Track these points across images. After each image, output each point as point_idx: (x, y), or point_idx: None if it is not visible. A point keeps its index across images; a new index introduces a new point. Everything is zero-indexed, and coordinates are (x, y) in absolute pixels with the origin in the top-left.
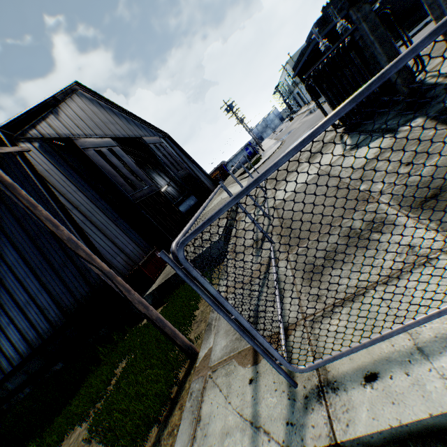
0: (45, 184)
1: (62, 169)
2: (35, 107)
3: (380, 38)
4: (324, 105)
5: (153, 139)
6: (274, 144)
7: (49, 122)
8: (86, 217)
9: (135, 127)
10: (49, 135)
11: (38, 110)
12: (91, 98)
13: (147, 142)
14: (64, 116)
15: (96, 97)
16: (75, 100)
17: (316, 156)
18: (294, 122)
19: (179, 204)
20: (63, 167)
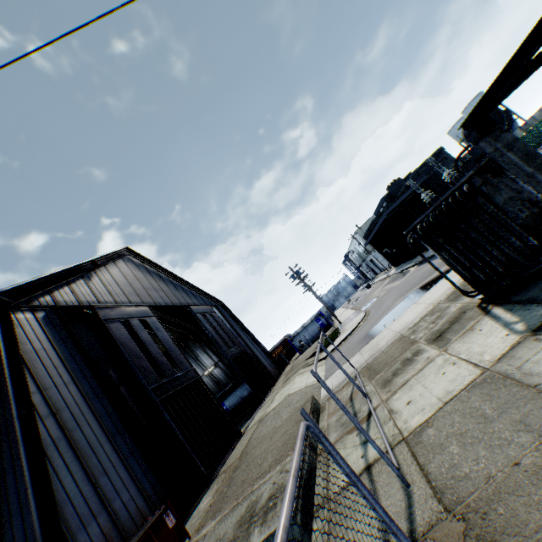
0: (21, 372)
1: (62, 348)
2: (63, 271)
3: None
4: (411, 270)
5: (203, 307)
6: (355, 315)
7: (73, 287)
8: (65, 431)
9: (184, 294)
10: (65, 303)
11: (65, 274)
12: (139, 263)
13: (195, 312)
14: (97, 281)
15: (145, 262)
16: (118, 265)
17: (447, 338)
18: (373, 289)
19: (226, 395)
20: (64, 345)
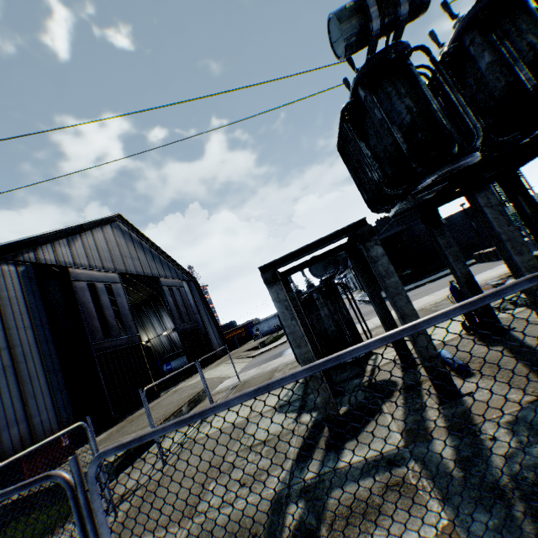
0: None
1: (31, 299)
2: (51, 232)
3: (300, 321)
4: (359, 305)
5: (172, 281)
6: None
7: (56, 247)
8: (15, 362)
9: (159, 265)
10: (45, 261)
11: (53, 235)
12: (125, 230)
13: (162, 284)
14: (80, 243)
15: (131, 230)
16: (104, 230)
17: None
18: None
19: (174, 357)
20: (34, 296)
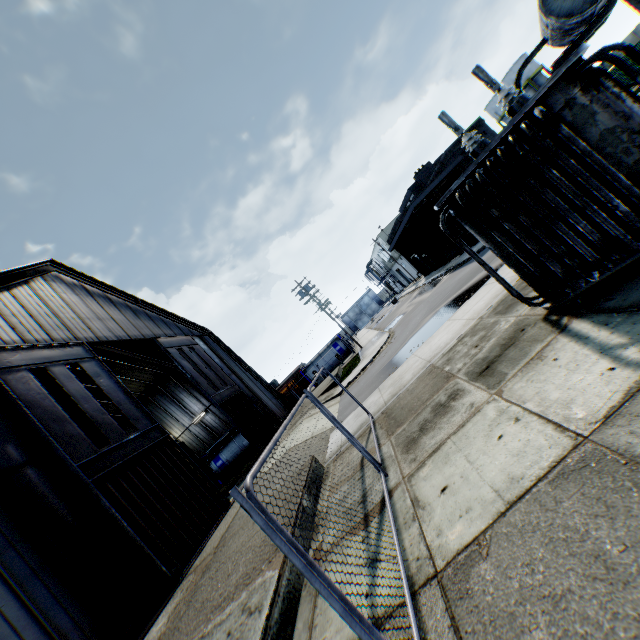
0: None
1: None
2: None
3: None
4: (443, 278)
5: (179, 339)
6: (377, 337)
7: None
8: None
9: (149, 322)
10: None
11: None
12: (73, 282)
13: (165, 346)
14: None
15: (84, 281)
16: (34, 286)
17: (500, 372)
18: (400, 305)
19: (222, 447)
20: None
